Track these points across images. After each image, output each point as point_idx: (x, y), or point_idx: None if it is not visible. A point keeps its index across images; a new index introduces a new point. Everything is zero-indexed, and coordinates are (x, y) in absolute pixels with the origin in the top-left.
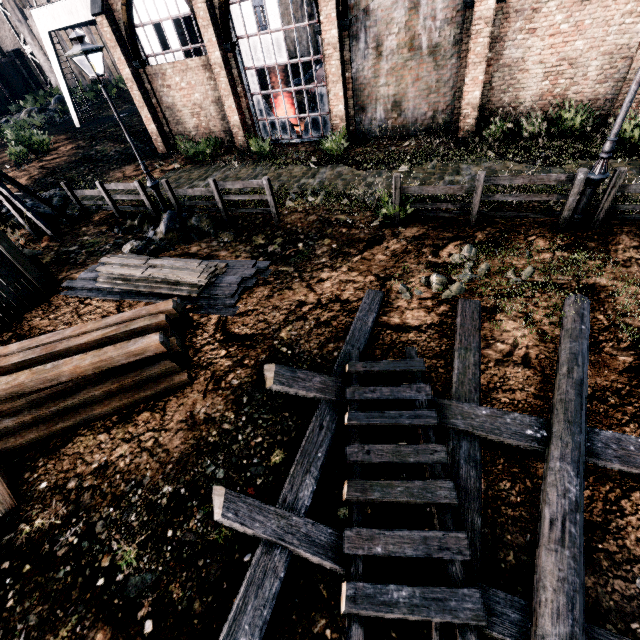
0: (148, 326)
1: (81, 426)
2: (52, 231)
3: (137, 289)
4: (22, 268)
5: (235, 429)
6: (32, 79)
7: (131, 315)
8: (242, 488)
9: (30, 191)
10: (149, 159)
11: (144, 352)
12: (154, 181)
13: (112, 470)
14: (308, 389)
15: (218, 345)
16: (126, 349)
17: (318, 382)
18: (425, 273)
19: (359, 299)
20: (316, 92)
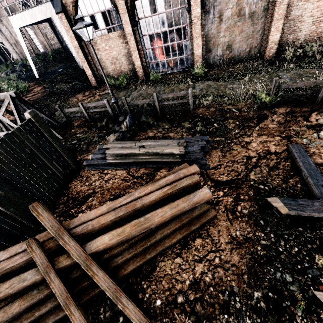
0: (190, 183)
1: (158, 254)
2: (58, 133)
3: (136, 161)
4: (66, 156)
5: (272, 244)
6: (2, 56)
7: (174, 178)
8: (314, 287)
9: (42, 112)
10: (88, 90)
11: (201, 201)
12: (116, 99)
13: (203, 284)
14: (318, 211)
15: (214, 189)
16: (191, 201)
17: (320, 206)
18: (310, 131)
19: (283, 151)
20: (183, 44)
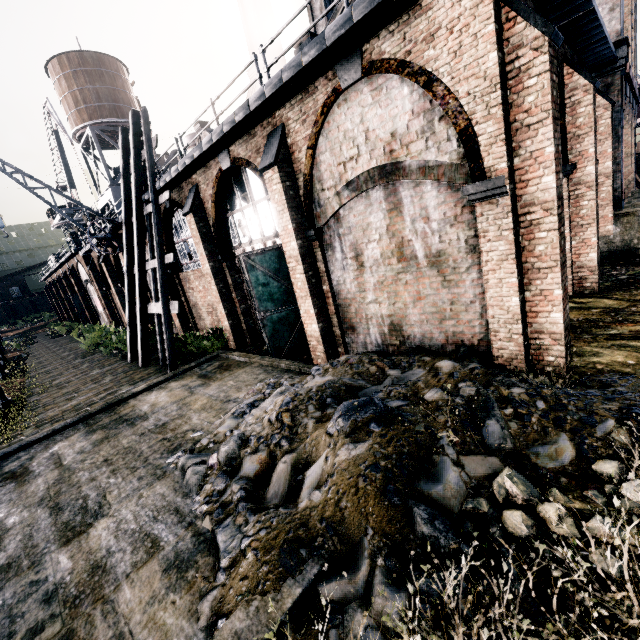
0: None
1: None
2: None
3: None
4: None
5: None
6: None
7: None
8: None
9: None
10: None
11: None
12: None
13: None
14: None
15: None
16: None
17: None
18: None
19: None
20: None
